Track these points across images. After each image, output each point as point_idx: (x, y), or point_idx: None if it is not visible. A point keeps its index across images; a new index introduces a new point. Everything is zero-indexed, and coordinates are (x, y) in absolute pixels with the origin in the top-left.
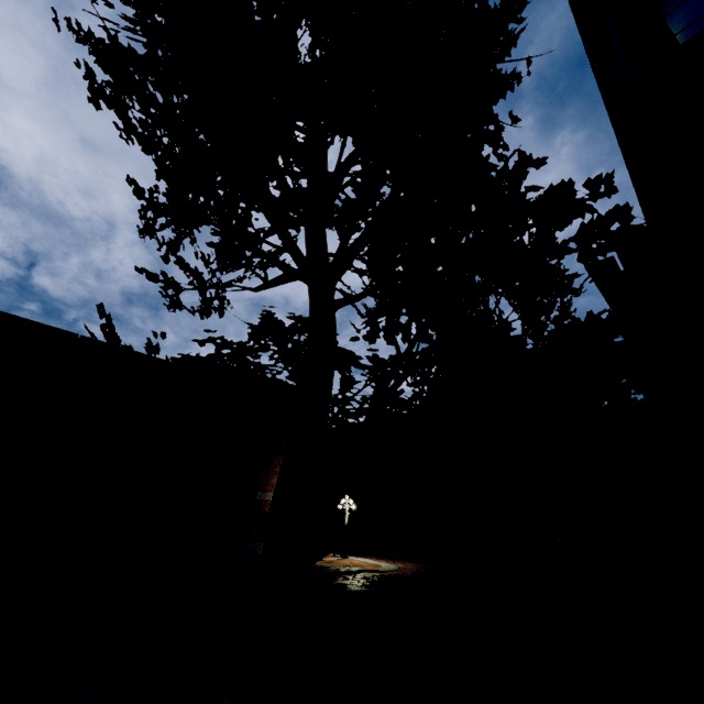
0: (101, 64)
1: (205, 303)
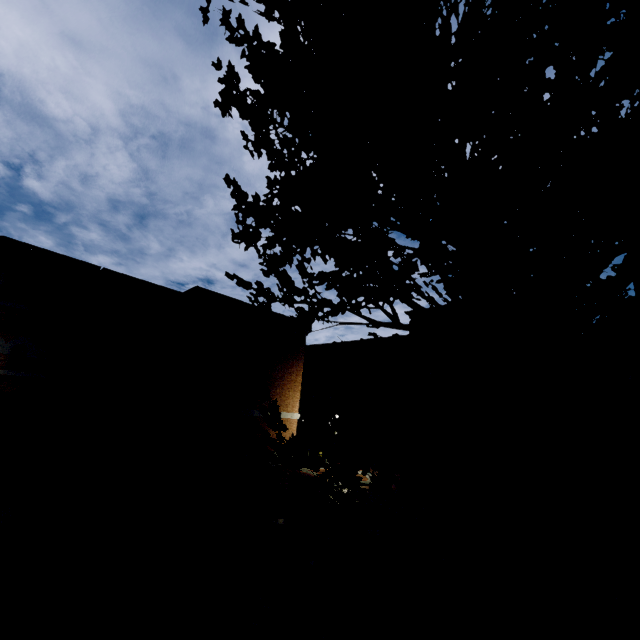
0: (255, 71)
1: (299, 314)
